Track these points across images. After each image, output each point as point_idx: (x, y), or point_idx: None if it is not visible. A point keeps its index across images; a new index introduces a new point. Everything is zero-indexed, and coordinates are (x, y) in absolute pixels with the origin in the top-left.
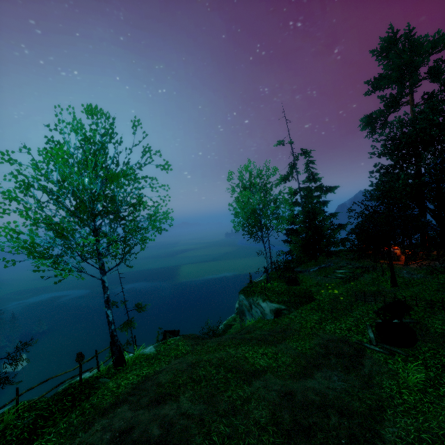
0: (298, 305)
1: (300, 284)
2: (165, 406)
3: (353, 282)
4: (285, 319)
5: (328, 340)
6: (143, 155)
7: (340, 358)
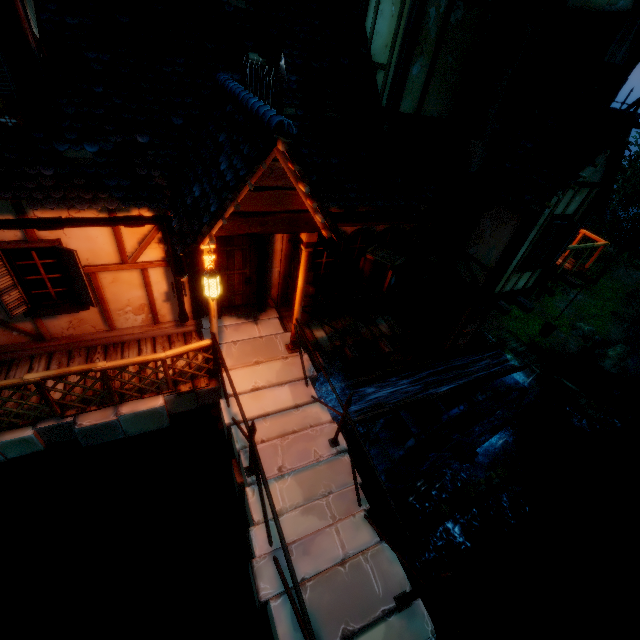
0: None
1: None
2: None
3: None
4: None
5: None
6: None
7: None
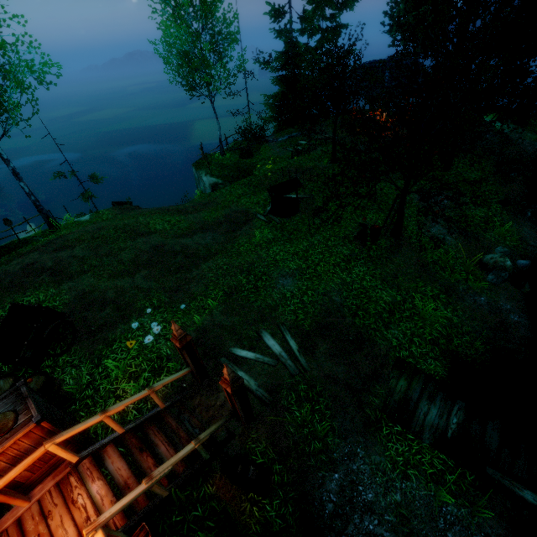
0: (234, 180)
1: (254, 157)
2: (62, 252)
3: (302, 157)
4: (217, 193)
5: (234, 211)
6: None
7: (230, 225)
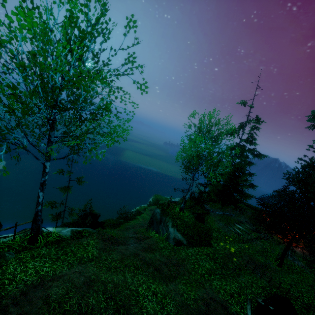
0: (197, 245)
1: (205, 223)
2: None
3: (247, 244)
4: (183, 252)
5: (211, 298)
6: (126, 64)
7: None
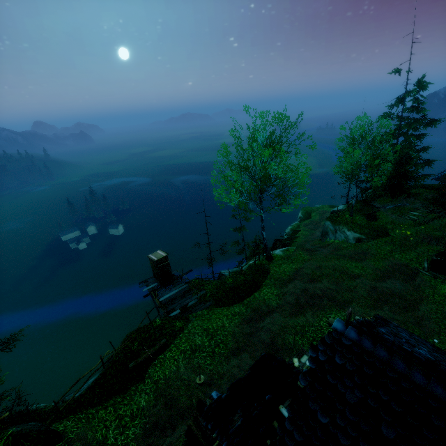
0: (375, 238)
1: (377, 220)
2: (317, 284)
3: (423, 226)
4: (364, 245)
5: (395, 264)
6: (299, 137)
7: (401, 275)
